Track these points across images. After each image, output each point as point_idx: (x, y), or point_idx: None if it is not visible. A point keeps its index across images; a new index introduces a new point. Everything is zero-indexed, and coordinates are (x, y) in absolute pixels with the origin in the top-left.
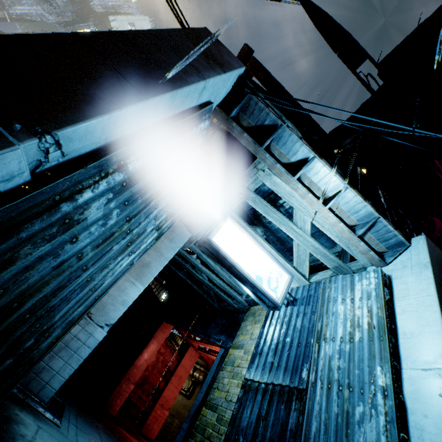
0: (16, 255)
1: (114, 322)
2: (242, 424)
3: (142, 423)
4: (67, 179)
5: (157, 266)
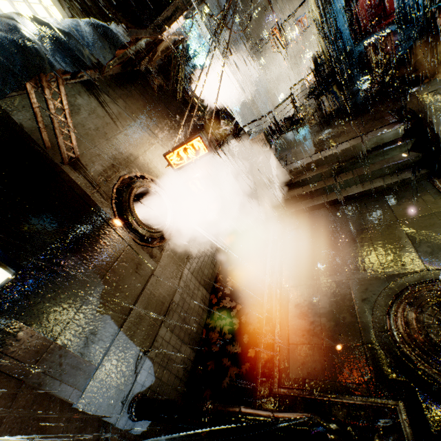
0: (345, 44)
1: (348, 27)
2: (396, 5)
3: (384, 15)
4: (342, 37)
5: (341, 4)
